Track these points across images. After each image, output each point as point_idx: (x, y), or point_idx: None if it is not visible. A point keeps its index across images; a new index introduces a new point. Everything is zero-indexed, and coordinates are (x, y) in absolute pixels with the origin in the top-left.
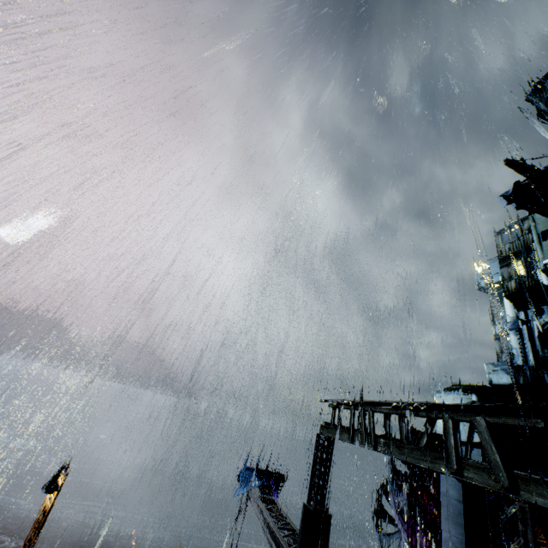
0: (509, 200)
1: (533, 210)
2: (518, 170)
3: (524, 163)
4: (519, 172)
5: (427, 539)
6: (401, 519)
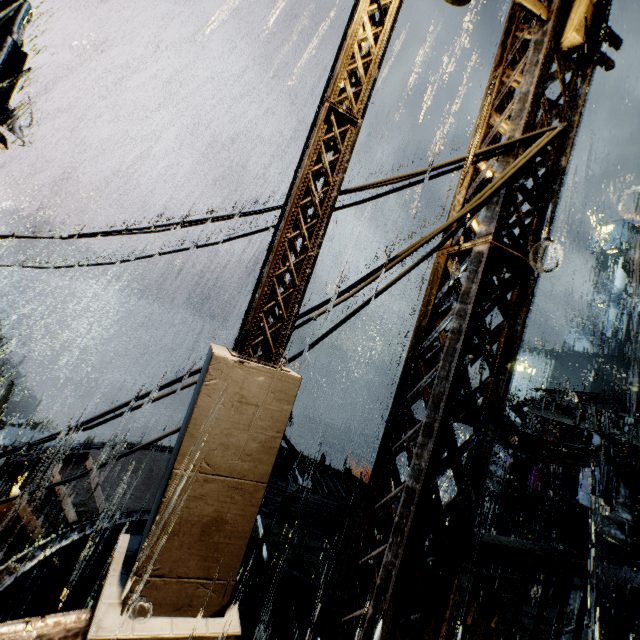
0: None
1: None
2: None
3: None
4: None
5: (537, 470)
6: (507, 455)
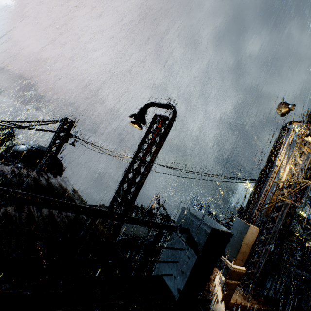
0: None
1: None
2: None
3: None
4: None
5: None
6: None
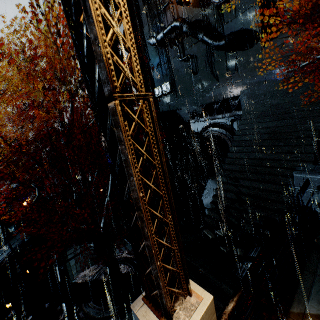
0: None
1: None
2: None
3: None
4: None
5: None
6: None
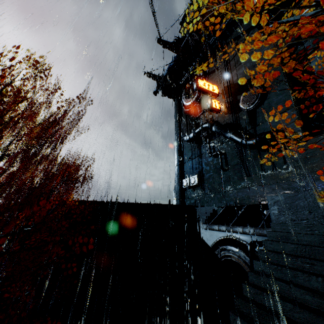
0: (159, 93)
1: (173, 97)
2: (150, 77)
3: (152, 74)
4: (151, 78)
5: None
6: None
